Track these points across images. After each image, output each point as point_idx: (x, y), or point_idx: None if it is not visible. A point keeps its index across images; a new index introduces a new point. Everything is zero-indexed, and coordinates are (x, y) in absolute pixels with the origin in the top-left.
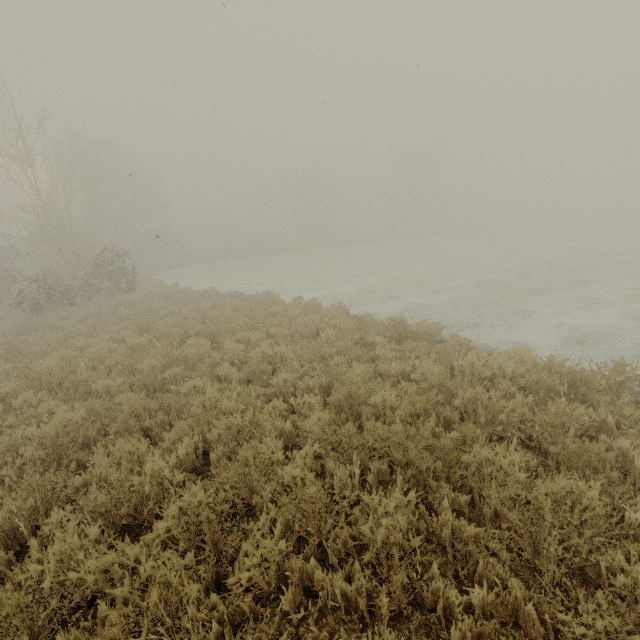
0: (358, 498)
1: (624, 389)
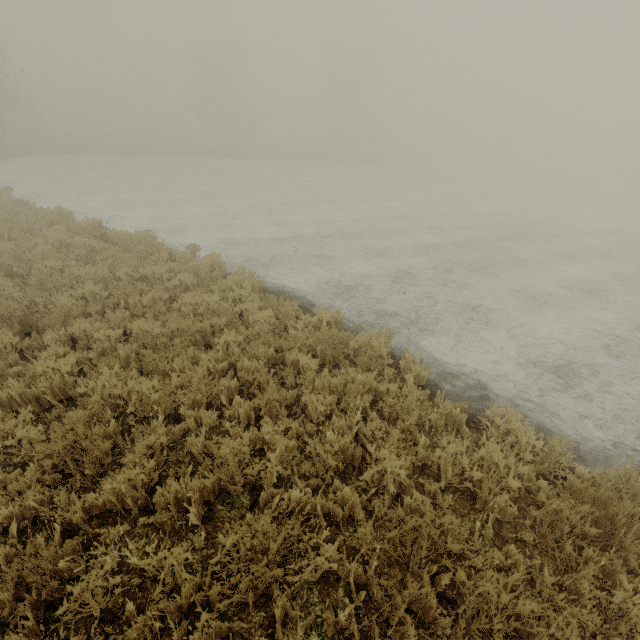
0: None
1: None
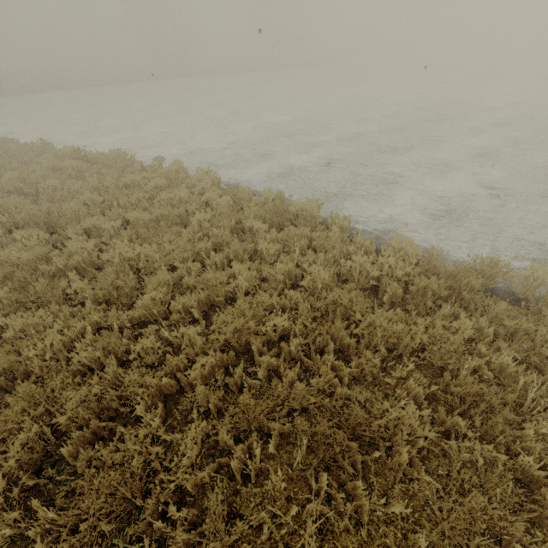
0: (260, 467)
1: (491, 282)
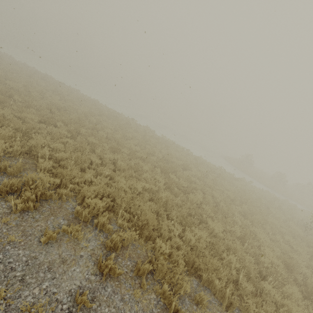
0: None
1: None
